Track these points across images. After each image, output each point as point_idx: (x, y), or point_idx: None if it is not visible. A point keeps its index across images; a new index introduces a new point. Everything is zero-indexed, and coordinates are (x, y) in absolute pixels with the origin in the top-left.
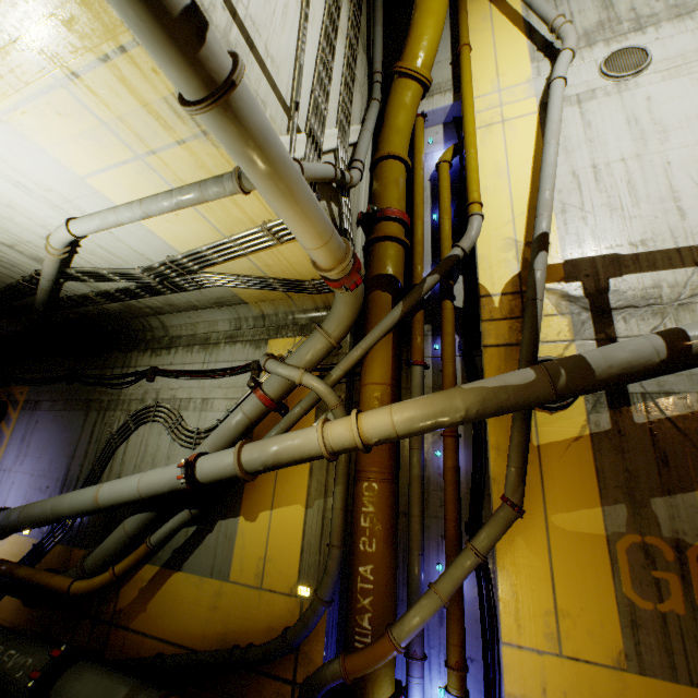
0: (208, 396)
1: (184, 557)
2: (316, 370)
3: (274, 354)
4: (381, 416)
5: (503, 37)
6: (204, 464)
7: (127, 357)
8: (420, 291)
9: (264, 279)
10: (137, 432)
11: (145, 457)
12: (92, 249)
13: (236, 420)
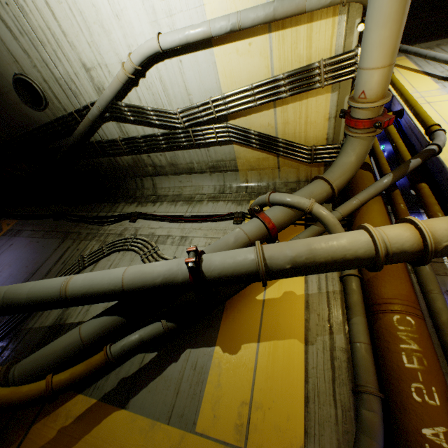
0: (188, 234)
1: (133, 390)
2: (304, 219)
3: None
4: (447, 219)
5: (410, 76)
6: (213, 256)
7: (114, 205)
8: (406, 167)
9: (275, 137)
10: (108, 257)
11: None
12: (152, 81)
13: (235, 237)
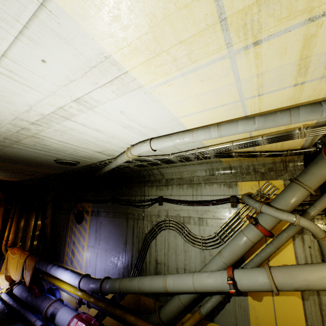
0: (202, 216)
1: (213, 314)
2: None
3: (249, 194)
4: None
5: None
6: (242, 280)
7: (141, 190)
8: None
9: (253, 153)
10: (160, 234)
11: (169, 249)
12: None
13: (244, 243)
